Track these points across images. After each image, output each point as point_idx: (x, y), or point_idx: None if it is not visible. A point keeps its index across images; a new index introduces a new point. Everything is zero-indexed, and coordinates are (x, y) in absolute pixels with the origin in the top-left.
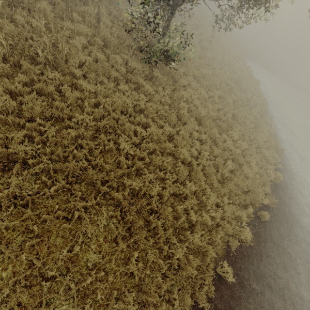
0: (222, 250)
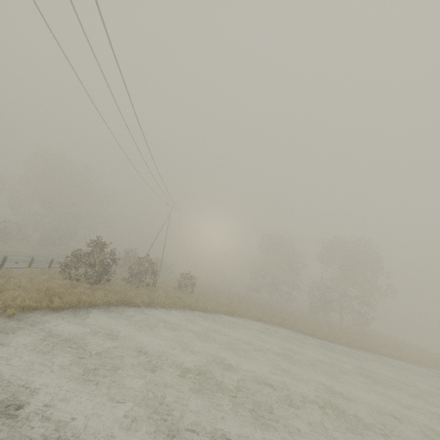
0: None
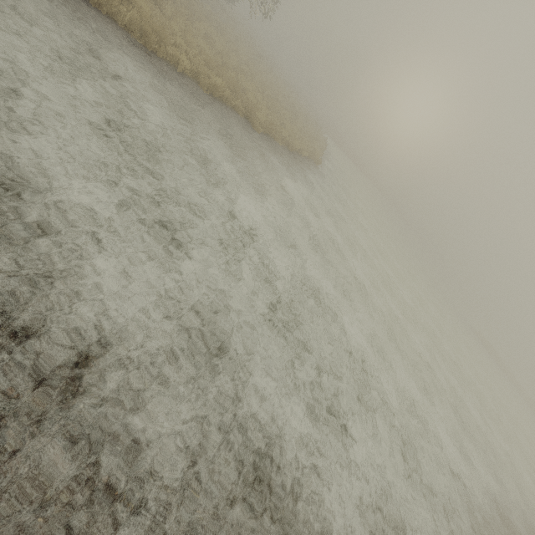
0: (191, 79)
